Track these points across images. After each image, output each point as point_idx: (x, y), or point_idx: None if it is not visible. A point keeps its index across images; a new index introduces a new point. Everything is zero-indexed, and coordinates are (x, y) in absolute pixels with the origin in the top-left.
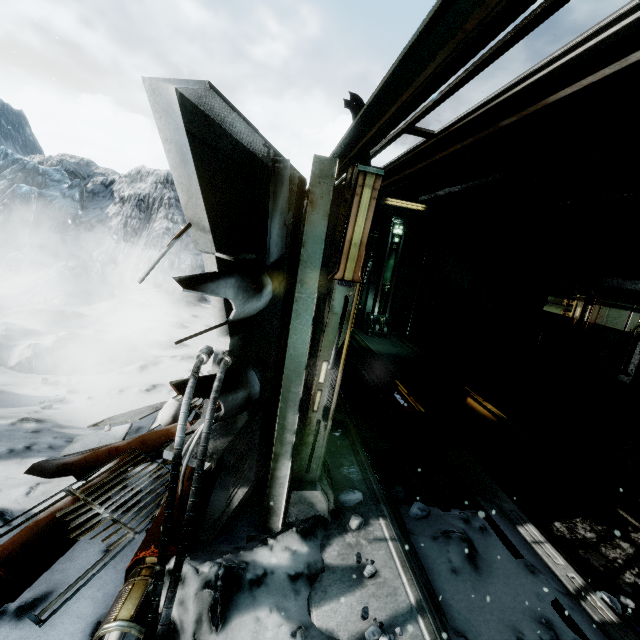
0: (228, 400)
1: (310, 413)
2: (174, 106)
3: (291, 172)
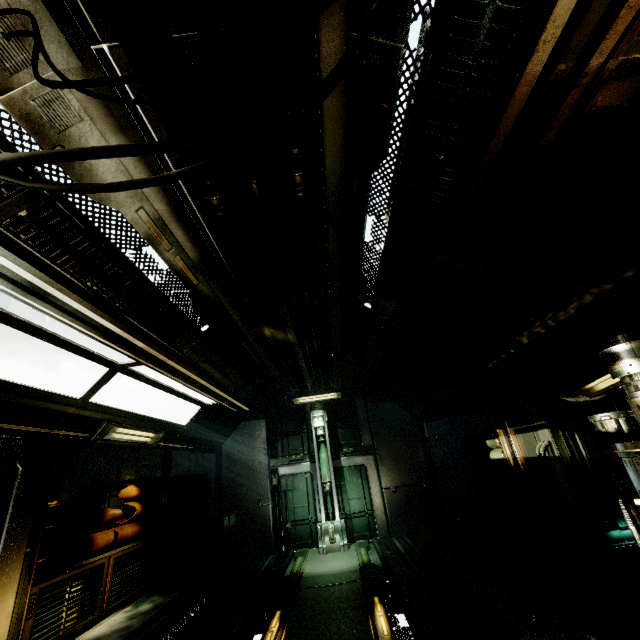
0: None
1: None
2: None
3: None
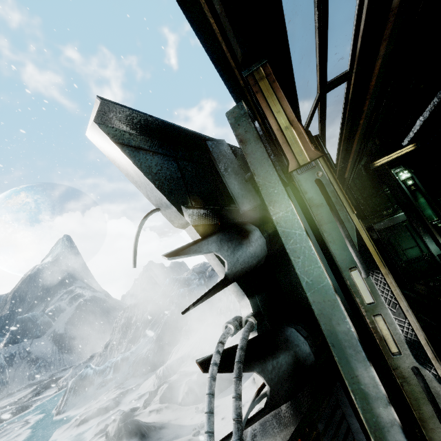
0: (267, 369)
1: (390, 359)
2: (101, 133)
3: (238, 153)
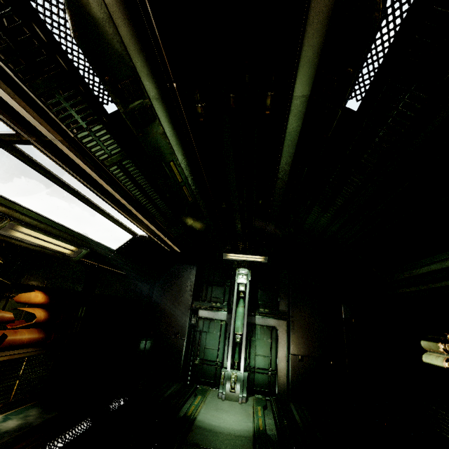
0: None
1: None
2: None
3: None
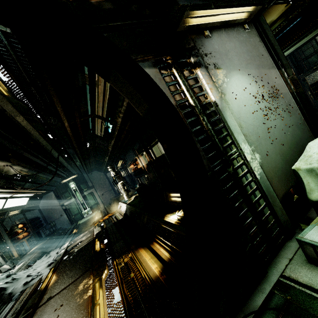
0: None
1: None
2: None
3: None
